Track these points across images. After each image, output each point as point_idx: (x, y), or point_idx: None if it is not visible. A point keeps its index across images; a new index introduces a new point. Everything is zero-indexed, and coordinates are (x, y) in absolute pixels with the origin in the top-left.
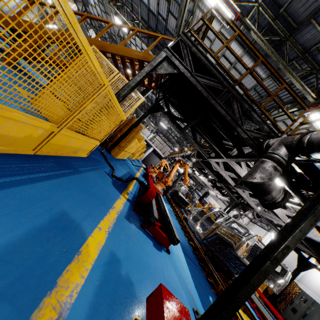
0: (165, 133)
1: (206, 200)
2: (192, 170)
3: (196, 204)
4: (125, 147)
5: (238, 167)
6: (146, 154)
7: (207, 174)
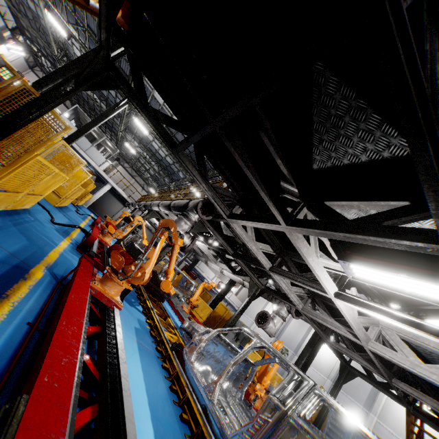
0: (133, 162)
1: (196, 267)
2: (190, 238)
3: (191, 293)
4: None
5: (305, 243)
6: (97, 195)
7: (210, 238)
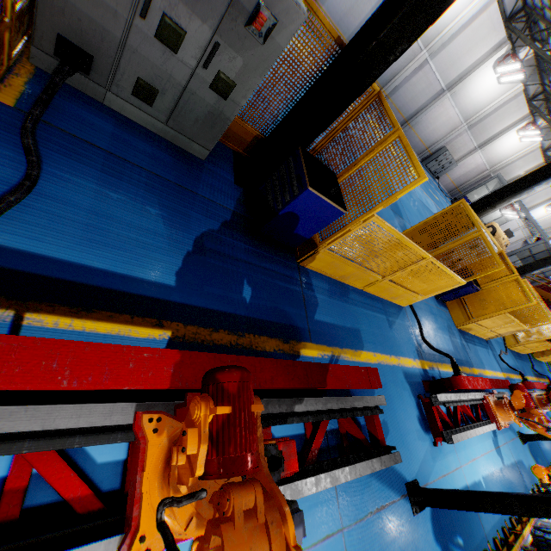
0: None
1: None
2: None
3: None
4: (546, 355)
5: None
6: None
7: None
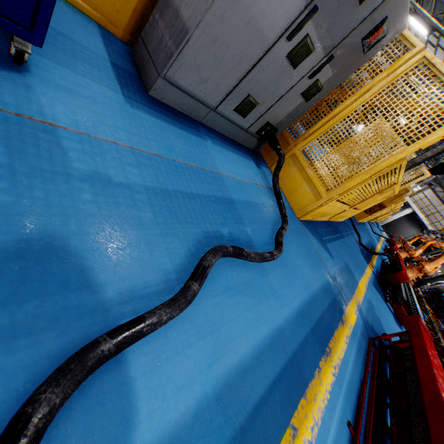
0: None
1: None
2: None
3: None
4: (375, 211)
5: None
6: (394, 216)
7: None
